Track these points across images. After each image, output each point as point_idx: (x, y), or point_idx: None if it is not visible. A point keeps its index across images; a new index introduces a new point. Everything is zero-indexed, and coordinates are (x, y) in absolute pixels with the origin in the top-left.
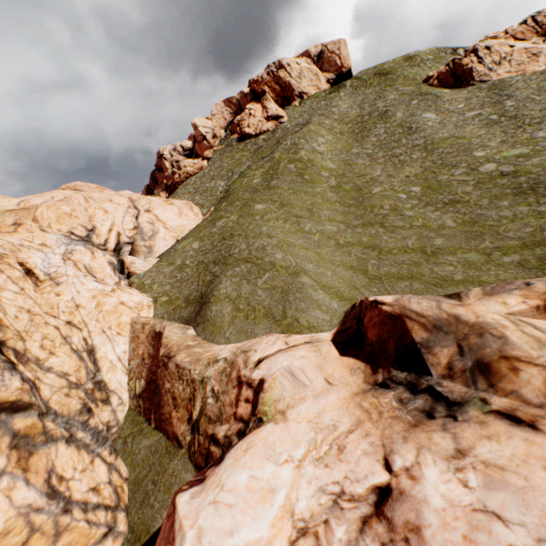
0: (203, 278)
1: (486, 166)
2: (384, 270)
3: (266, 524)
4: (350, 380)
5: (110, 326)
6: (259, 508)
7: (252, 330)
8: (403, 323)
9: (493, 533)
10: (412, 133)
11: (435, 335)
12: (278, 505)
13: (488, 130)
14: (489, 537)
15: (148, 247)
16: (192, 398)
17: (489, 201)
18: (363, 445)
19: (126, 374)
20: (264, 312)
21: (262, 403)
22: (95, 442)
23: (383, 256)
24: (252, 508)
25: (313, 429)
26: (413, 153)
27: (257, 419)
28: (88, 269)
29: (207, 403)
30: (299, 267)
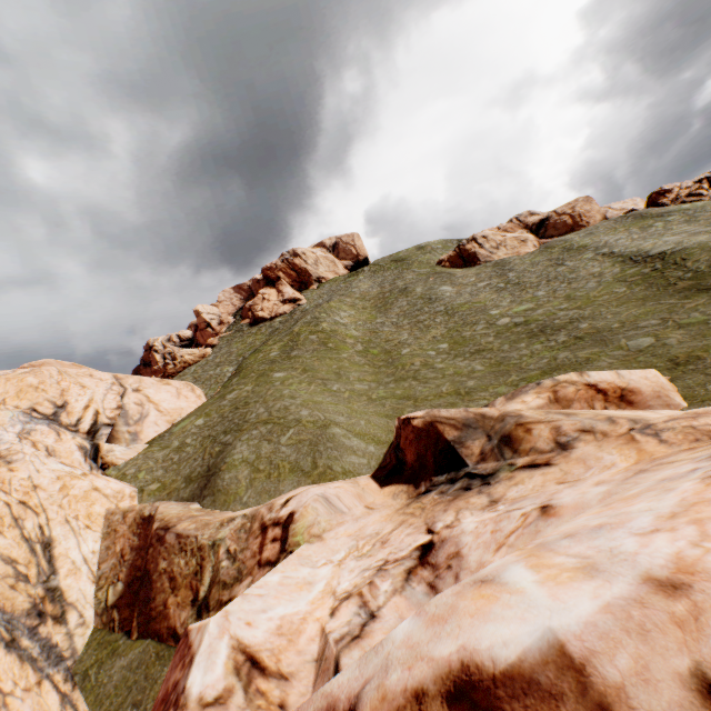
0: (210, 451)
1: (502, 320)
2: None
3: (305, 603)
4: (393, 502)
5: (77, 515)
6: (296, 594)
7: (277, 488)
8: (436, 429)
9: (511, 515)
10: (433, 302)
11: (466, 432)
12: (317, 591)
13: (498, 294)
14: (508, 519)
15: (132, 434)
16: (199, 571)
17: (509, 346)
18: (406, 531)
19: (93, 582)
20: (291, 467)
21: (293, 534)
22: (45, 658)
23: (419, 403)
24: (288, 595)
25: (354, 539)
26: (436, 318)
27: (288, 554)
28: (50, 451)
29: (221, 567)
30: (329, 419)
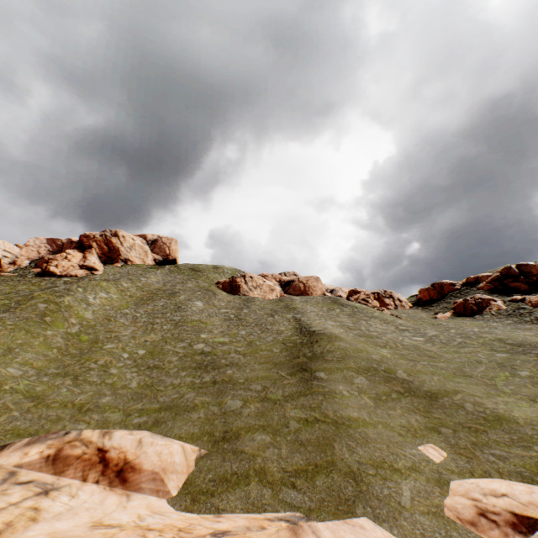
0: None
1: (199, 345)
2: (14, 424)
3: None
4: None
5: None
6: None
7: None
8: None
9: None
10: (178, 311)
11: None
12: None
13: (223, 322)
14: None
15: None
16: None
17: (177, 370)
18: None
19: None
20: None
21: None
22: None
23: (36, 408)
24: None
25: None
26: (166, 325)
27: None
28: None
29: None
30: None
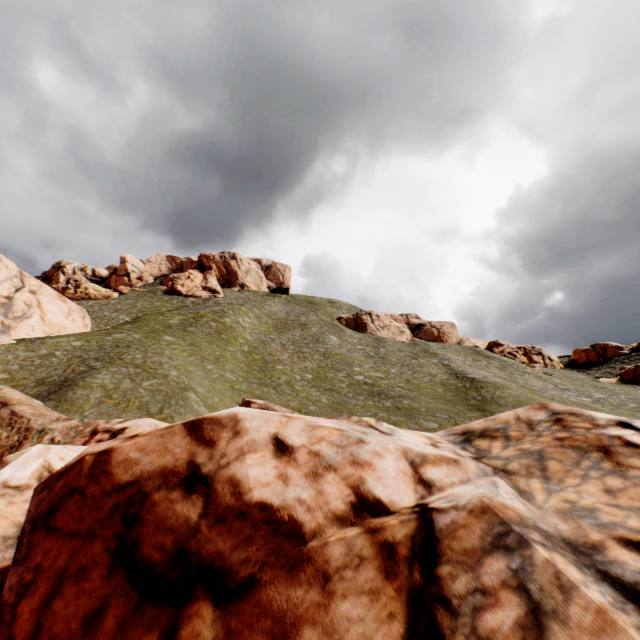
0: (75, 368)
1: (358, 377)
2: None
3: None
4: None
5: None
6: None
7: (119, 415)
8: None
9: None
10: (319, 343)
11: None
12: None
13: (366, 359)
14: None
15: (5, 325)
16: (16, 446)
17: (353, 395)
18: None
19: None
20: (140, 405)
21: None
22: None
23: None
24: None
25: None
26: (315, 355)
27: None
28: None
29: None
30: (191, 385)
